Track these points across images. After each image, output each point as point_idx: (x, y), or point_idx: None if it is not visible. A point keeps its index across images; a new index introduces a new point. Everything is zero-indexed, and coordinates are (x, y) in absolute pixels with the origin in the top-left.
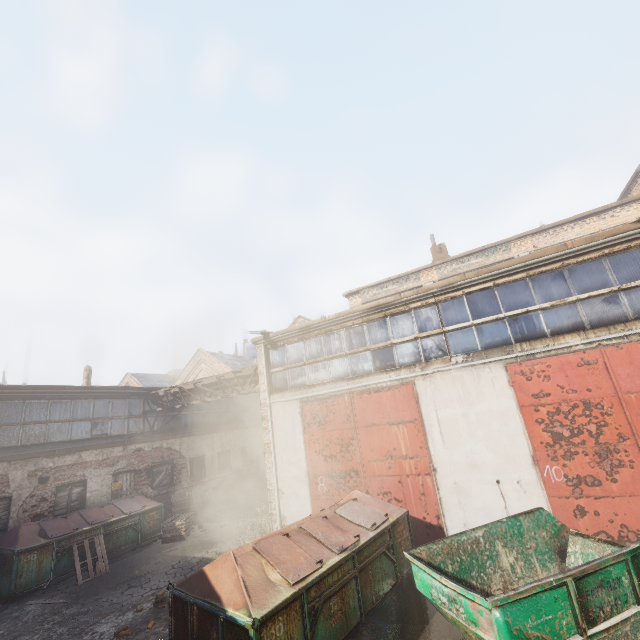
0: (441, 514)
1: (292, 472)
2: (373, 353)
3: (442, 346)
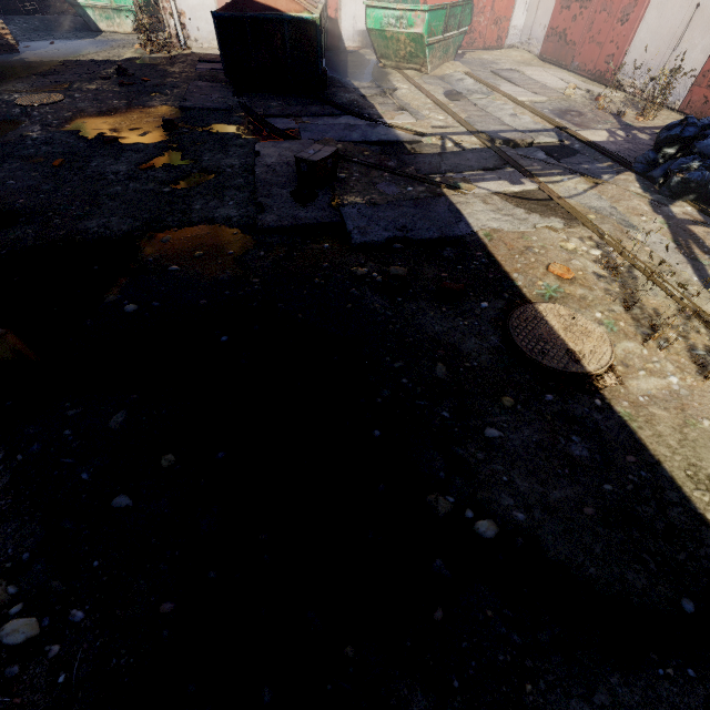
0: (339, 9)
1: None
2: None
3: None
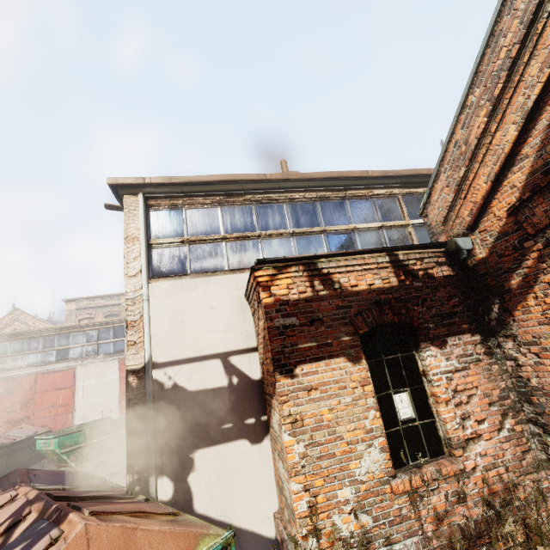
0: None
1: None
2: (58, 352)
3: (96, 350)
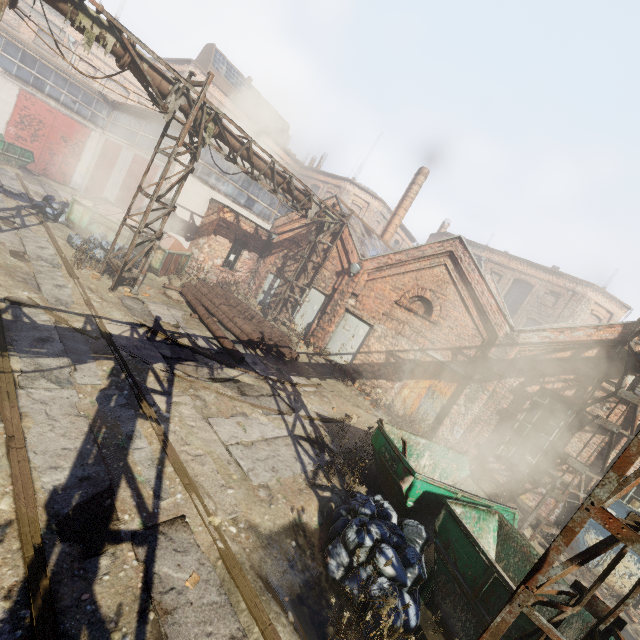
0: None
1: None
2: None
3: None
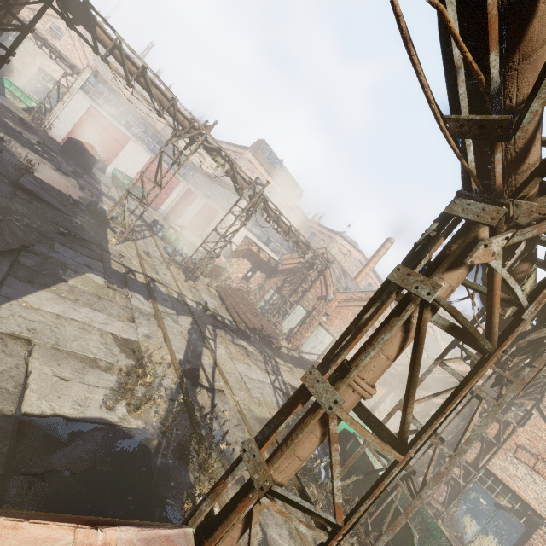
0: (109, 165)
1: (69, 118)
2: (127, 122)
3: (145, 140)
